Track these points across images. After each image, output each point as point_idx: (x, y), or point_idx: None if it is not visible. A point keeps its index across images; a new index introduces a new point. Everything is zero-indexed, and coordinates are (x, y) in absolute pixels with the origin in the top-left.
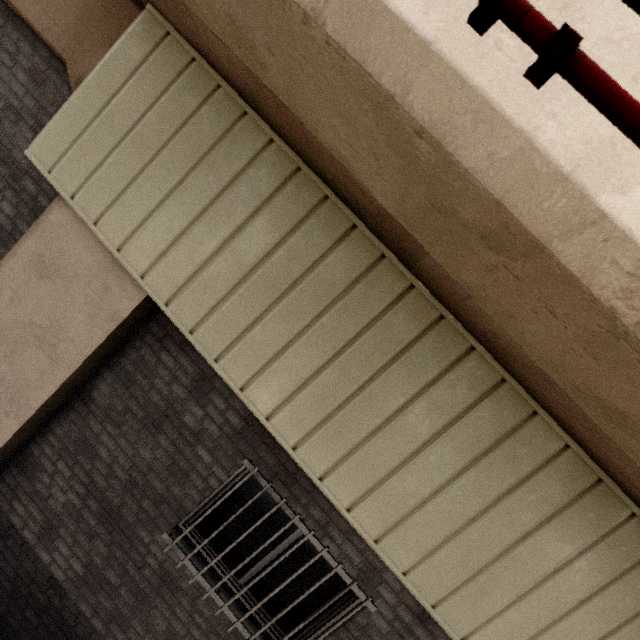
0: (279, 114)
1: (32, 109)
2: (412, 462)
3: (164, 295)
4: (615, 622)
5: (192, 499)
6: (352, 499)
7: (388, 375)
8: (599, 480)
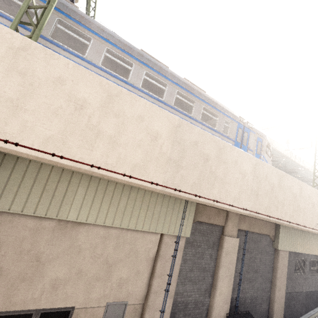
0: None
1: (266, 243)
2: (307, 244)
3: (291, 250)
4: (317, 242)
5: (294, 267)
6: (306, 251)
7: (303, 239)
8: (313, 233)
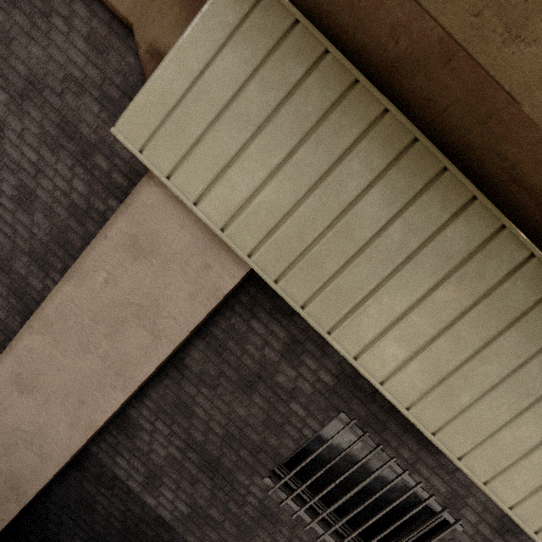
0: (452, 88)
1: (95, 79)
2: (523, 415)
3: (273, 272)
4: None
5: (288, 447)
6: (463, 449)
7: (503, 339)
8: None
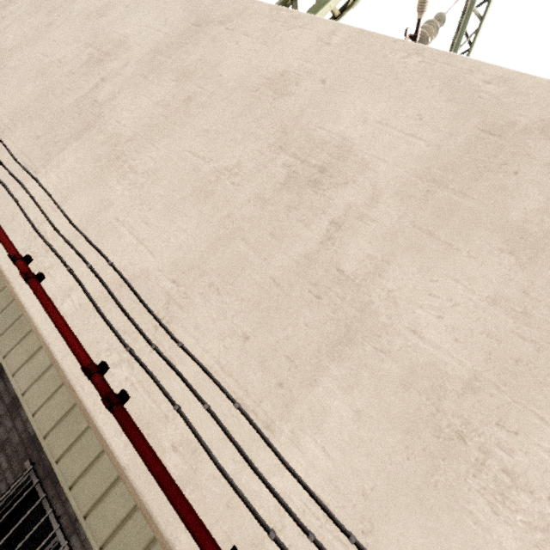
0: None
1: None
2: None
3: None
4: None
5: None
6: (75, 477)
7: None
8: None
